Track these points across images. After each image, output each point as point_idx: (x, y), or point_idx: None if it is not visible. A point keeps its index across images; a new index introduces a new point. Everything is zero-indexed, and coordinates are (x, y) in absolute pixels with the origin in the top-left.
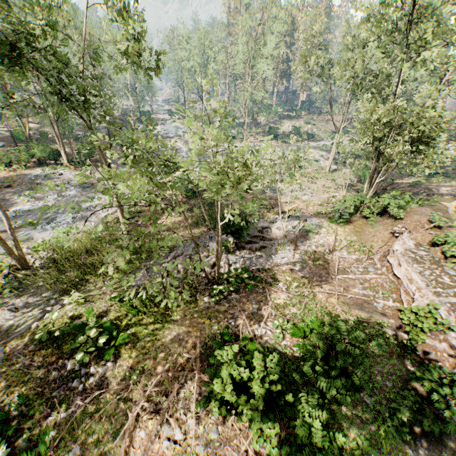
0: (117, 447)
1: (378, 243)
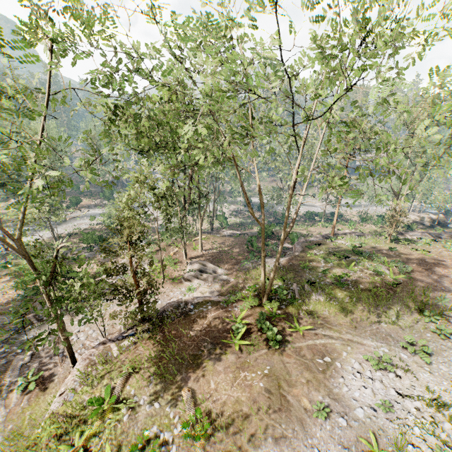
0: None
1: None
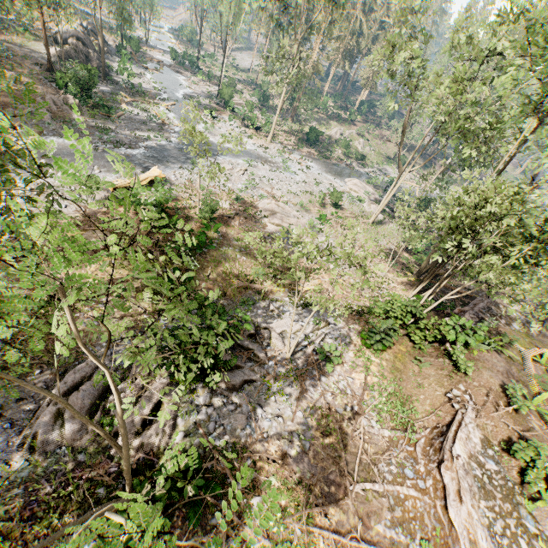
0: None
1: (425, 406)
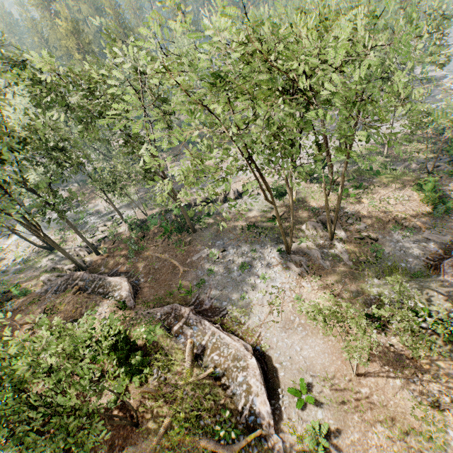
0: (377, 192)
1: None
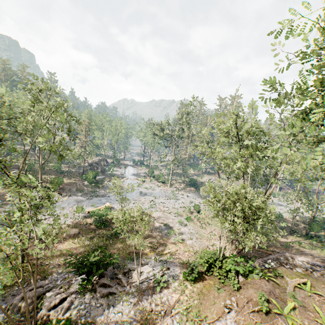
0: None
1: (213, 314)
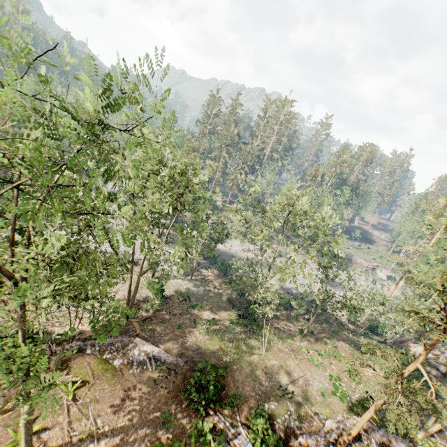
0: None
1: None
